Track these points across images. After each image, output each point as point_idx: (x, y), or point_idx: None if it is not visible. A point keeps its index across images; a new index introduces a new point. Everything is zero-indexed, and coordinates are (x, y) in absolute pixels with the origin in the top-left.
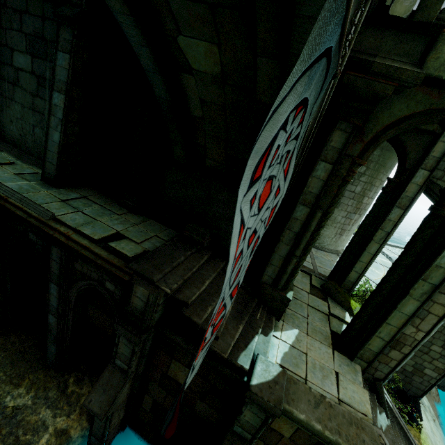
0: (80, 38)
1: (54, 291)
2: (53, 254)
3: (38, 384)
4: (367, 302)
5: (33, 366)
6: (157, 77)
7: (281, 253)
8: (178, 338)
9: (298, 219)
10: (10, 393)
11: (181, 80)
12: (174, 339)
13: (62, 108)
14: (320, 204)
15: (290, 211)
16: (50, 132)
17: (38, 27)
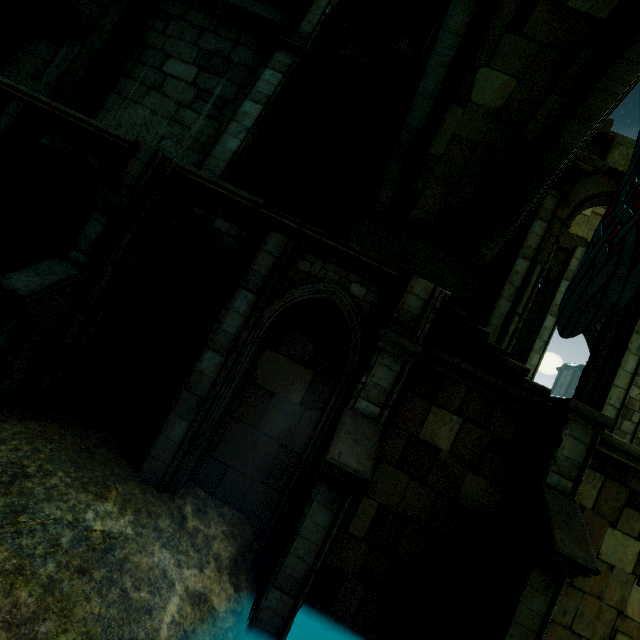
0: (294, 68)
1: (242, 304)
2: (270, 243)
3: (135, 504)
4: (588, 368)
5: (117, 472)
6: (427, 102)
7: (501, 310)
8: (457, 358)
9: (519, 272)
10: (90, 506)
11: (445, 112)
12: (452, 360)
13: (254, 117)
14: (538, 259)
15: (508, 266)
16: (224, 137)
17: (224, 48)
